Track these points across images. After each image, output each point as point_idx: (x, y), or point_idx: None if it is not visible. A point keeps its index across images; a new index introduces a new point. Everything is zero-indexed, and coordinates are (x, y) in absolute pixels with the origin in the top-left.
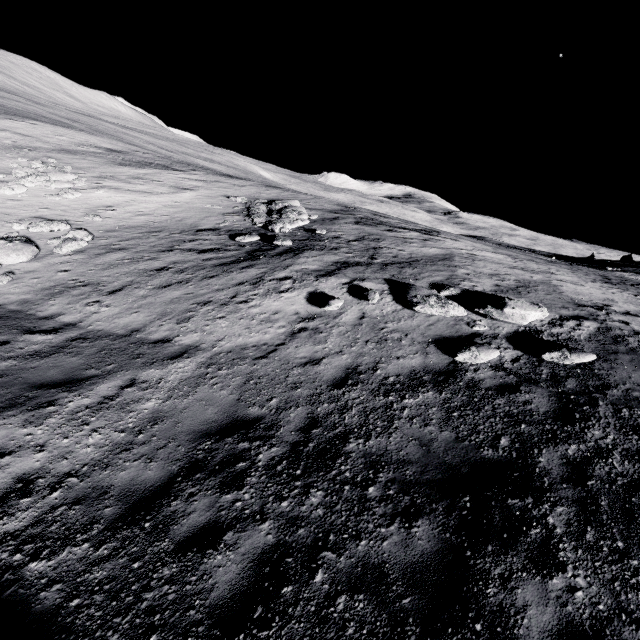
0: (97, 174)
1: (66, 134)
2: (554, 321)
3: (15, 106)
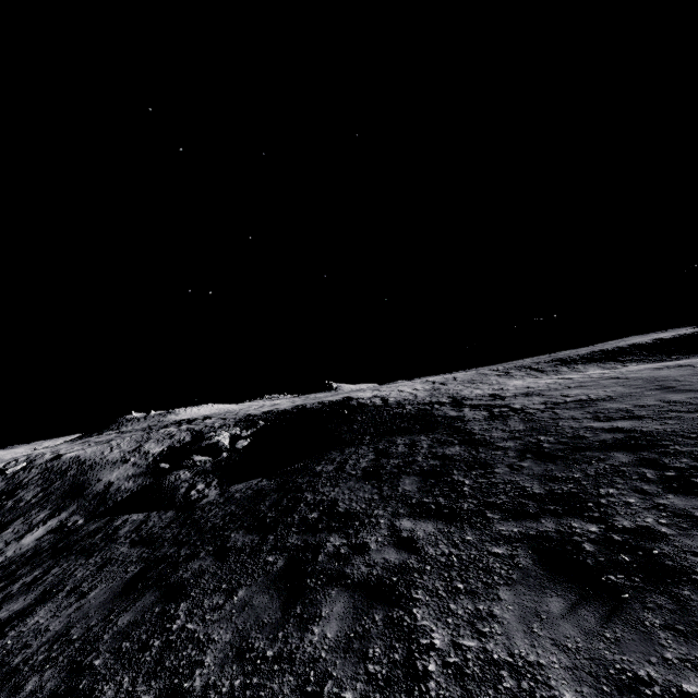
0: None
1: None
2: (6, 465)
3: None
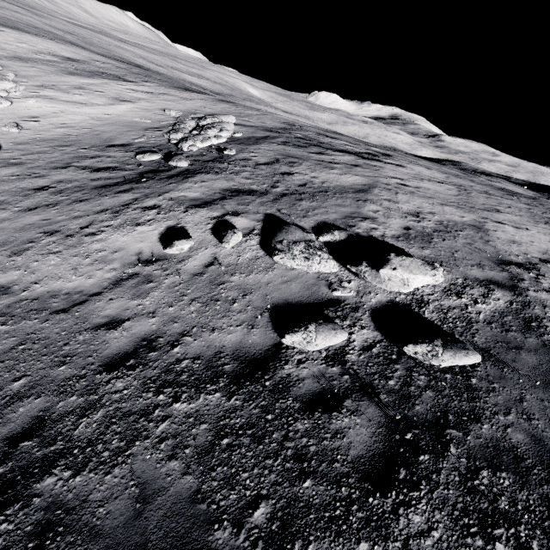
0: (39, 83)
1: (29, 41)
2: (452, 287)
3: (9, 16)
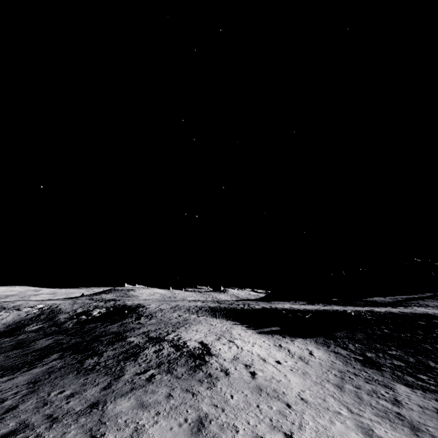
0: None
1: None
2: (45, 306)
3: None
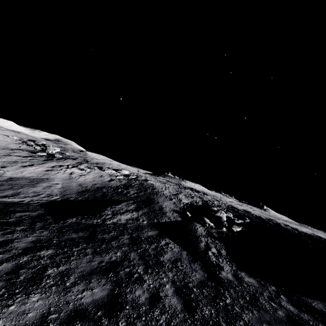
0: None
1: None
2: (130, 173)
3: None
